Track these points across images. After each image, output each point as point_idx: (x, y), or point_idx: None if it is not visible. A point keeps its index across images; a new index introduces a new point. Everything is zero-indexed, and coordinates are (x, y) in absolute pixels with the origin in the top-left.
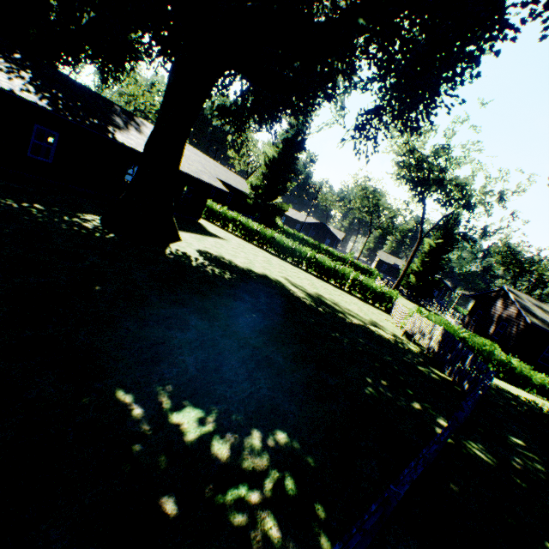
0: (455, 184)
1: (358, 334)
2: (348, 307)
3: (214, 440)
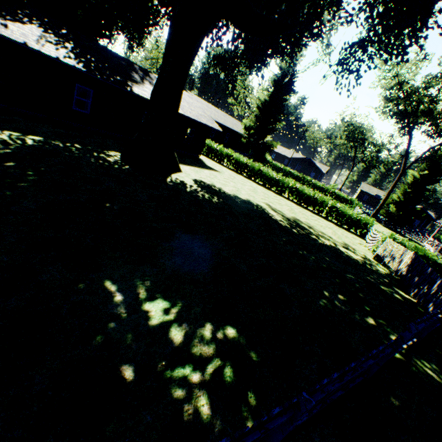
0: None
1: (325, 254)
2: (322, 230)
3: (173, 327)
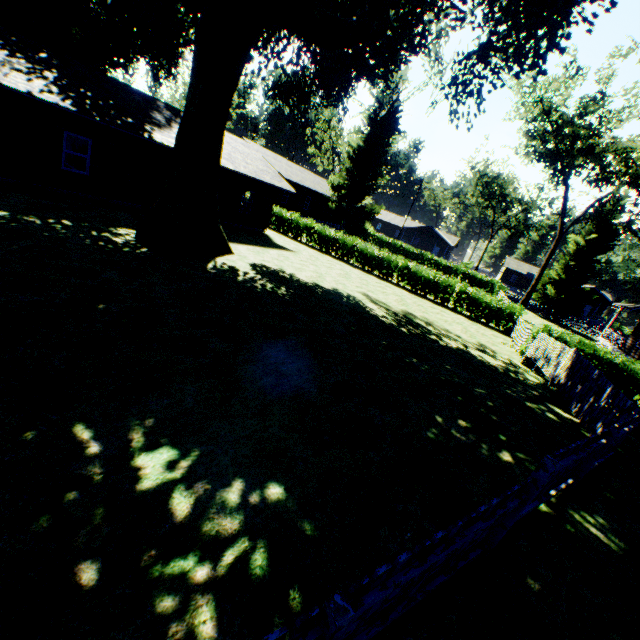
0: (614, 150)
1: (447, 361)
2: (447, 327)
3: (176, 491)
